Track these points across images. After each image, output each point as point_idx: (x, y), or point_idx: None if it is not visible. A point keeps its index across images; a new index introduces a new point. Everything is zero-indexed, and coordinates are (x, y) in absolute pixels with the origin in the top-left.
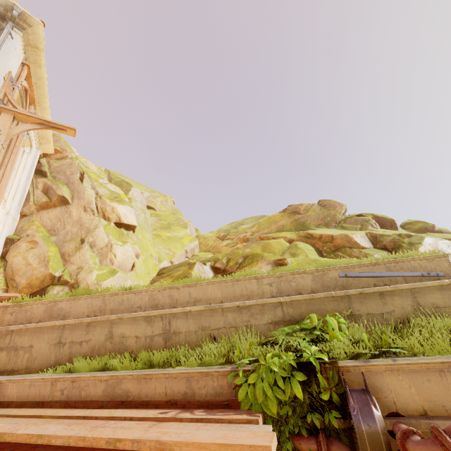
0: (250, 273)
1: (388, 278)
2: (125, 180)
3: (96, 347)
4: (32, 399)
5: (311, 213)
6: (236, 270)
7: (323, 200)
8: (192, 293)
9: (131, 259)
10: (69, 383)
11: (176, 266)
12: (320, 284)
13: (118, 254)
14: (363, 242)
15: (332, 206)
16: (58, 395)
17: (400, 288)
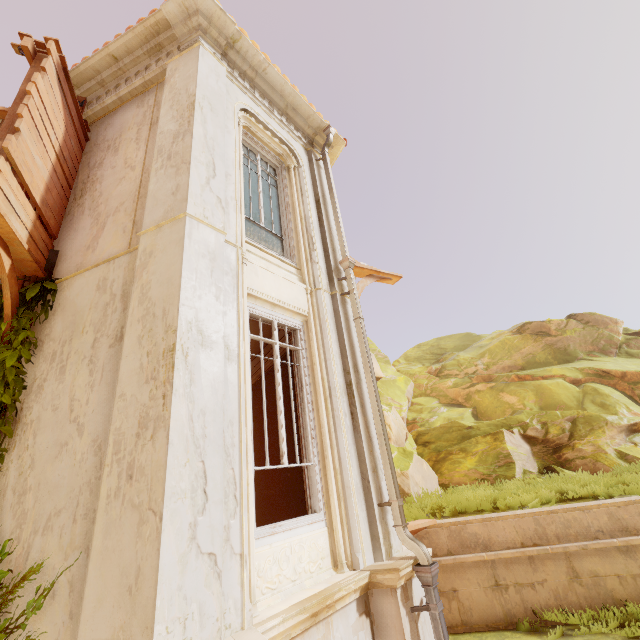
0: None
1: None
2: None
3: (561, 592)
4: None
5: (570, 334)
6: (573, 442)
7: (582, 314)
8: None
9: (403, 429)
10: None
11: (441, 430)
12: None
13: (392, 425)
14: None
15: (601, 322)
16: None
17: None
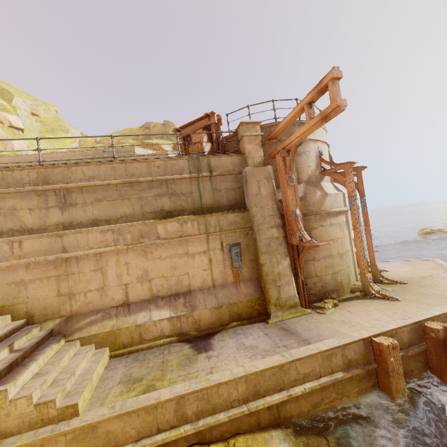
0: (74, 150)
1: (116, 153)
2: (6, 88)
3: None
4: None
5: (156, 129)
6: None
7: (165, 121)
8: (51, 156)
9: (25, 148)
10: None
11: None
12: (96, 154)
13: (16, 145)
14: (166, 147)
15: (169, 125)
16: None
17: (118, 155)
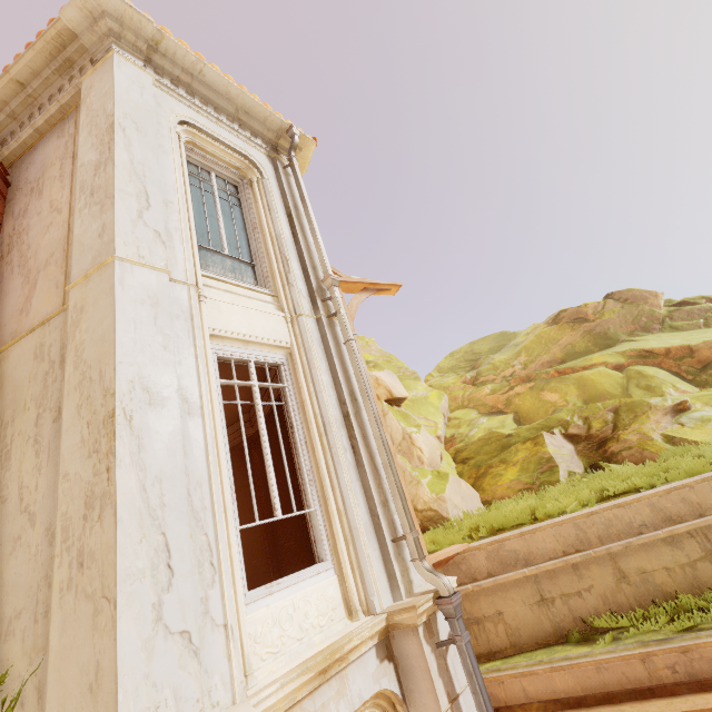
0: None
1: None
2: None
3: (609, 595)
4: (618, 688)
5: (609, 316)
6: (617, 434)
7: (620, 292)
8: None
9: (436, 450)
10: (678, 655)
11: (480, 443)
12: None
13: (422, 447)
14: None
15: (640, 298)
16: (667, 675)
17: None
